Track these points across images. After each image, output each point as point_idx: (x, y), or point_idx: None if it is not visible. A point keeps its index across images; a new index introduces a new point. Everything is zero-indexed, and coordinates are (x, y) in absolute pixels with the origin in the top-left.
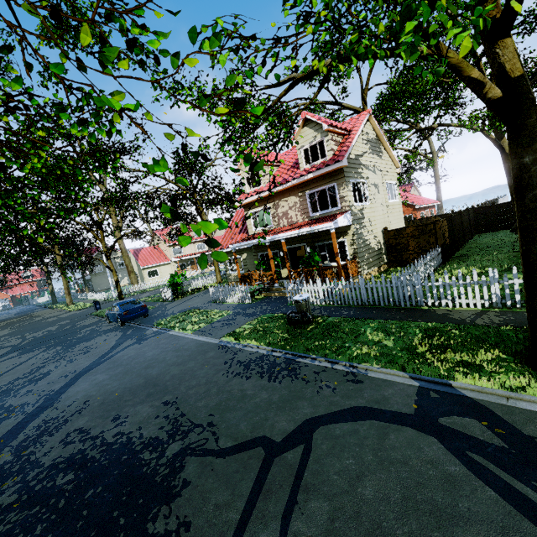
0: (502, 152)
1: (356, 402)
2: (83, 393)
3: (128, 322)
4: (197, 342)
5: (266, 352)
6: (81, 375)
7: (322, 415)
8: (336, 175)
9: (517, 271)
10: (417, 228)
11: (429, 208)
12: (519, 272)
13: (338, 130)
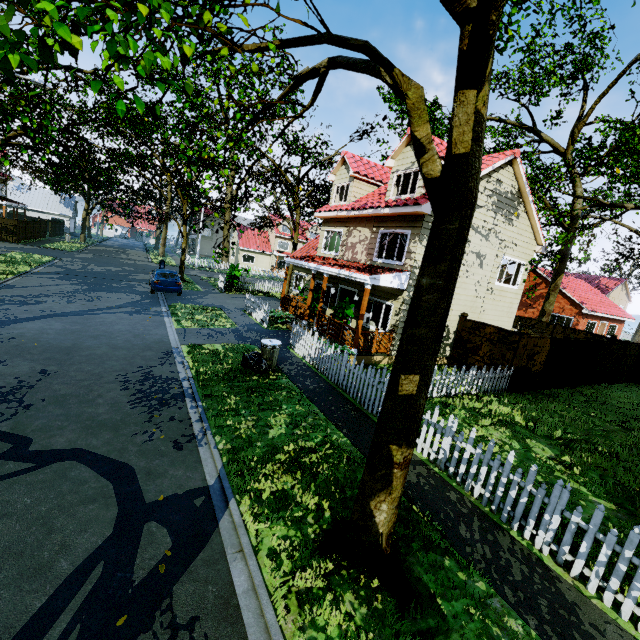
0: None
1: (137, 461)
2: (24, 331)
3: (161, 293)
4: (162, 338)
5: (182, 377)
6: (51, 316)
7: (95, 454)
8: (414, 221)
9: (559, 446)
10: (499, 332)
11: (610, 321)
12: (558, 448)
13: None
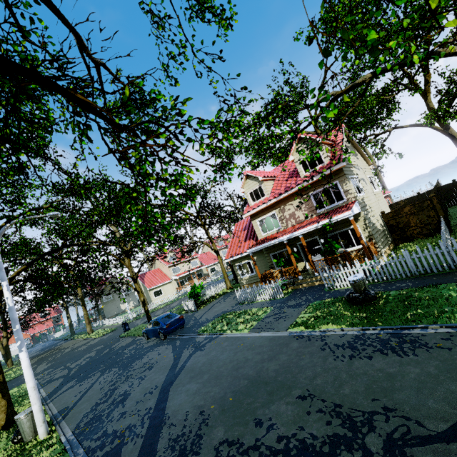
0: (452, 138)
1: None
2: (189, 405)
3: (168, 335)
4: (265, 338)
5: (357, 332)
6: (168, 388)
7: None
8: (336, 175)
9: None
10: (414, 206)
11: (385, 198)
12: None
13: (328, 141)
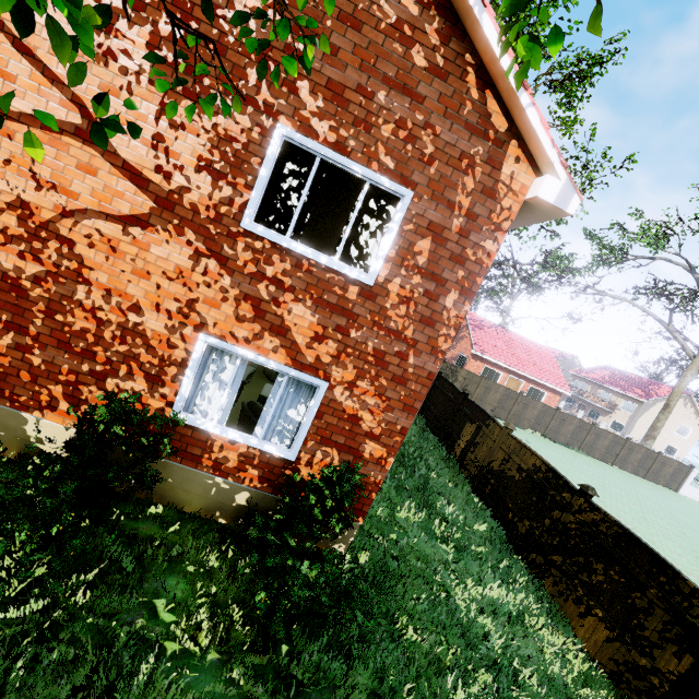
0: None
1: None
2: None
3: None
4: None
5: None
6: None
7: None
8: None
9: None
10: None
11: (529, 381)
12: None
13: None
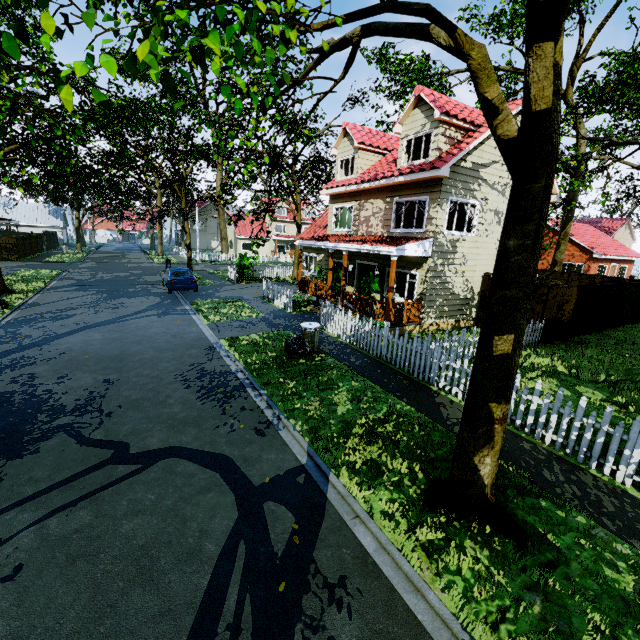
0: None
1: (230, 451)
2: (69, 345)
3: (177, 292)
4: (199, 335)
5: (234, 370)
6: (87, 328)
7: (190, 449)
8: (431, 186)
9: (607, 388)
10: None
11: (620, 262)
12: (607, 391)
13: (458, 122)
